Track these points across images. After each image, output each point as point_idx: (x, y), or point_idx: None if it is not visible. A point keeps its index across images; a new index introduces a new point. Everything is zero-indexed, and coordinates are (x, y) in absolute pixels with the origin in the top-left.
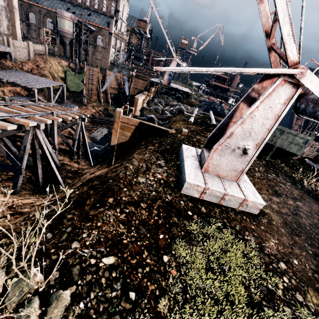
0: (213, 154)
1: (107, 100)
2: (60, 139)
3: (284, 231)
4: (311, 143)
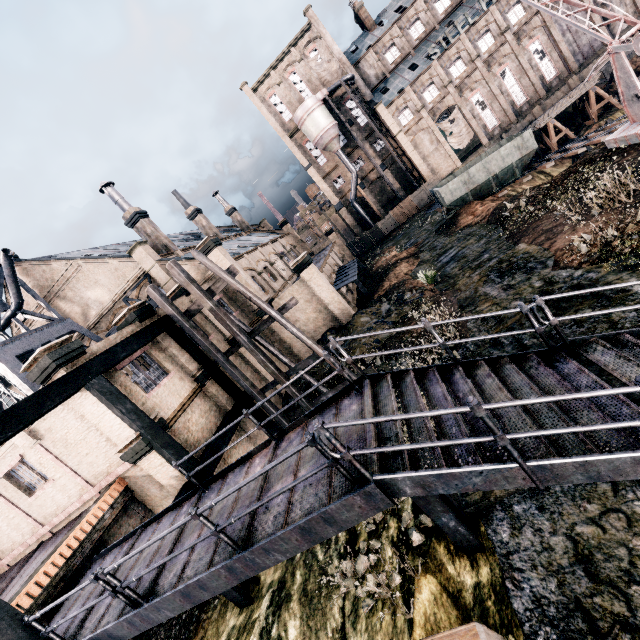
0: (627, 110)
1: None
2: None
3: None
4: None
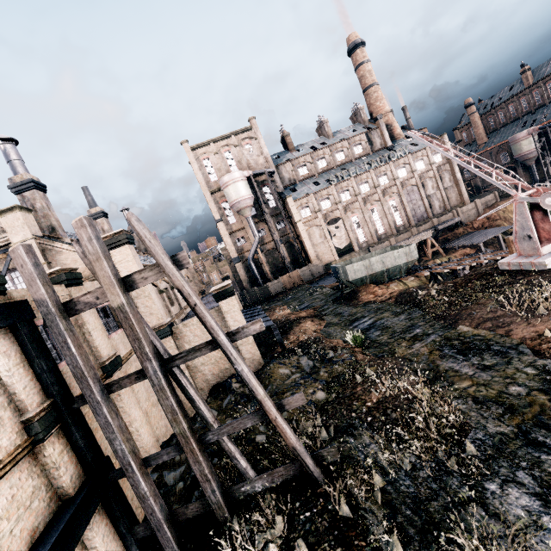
0: (516, 245)
1: None
2: None
3: None
4: None
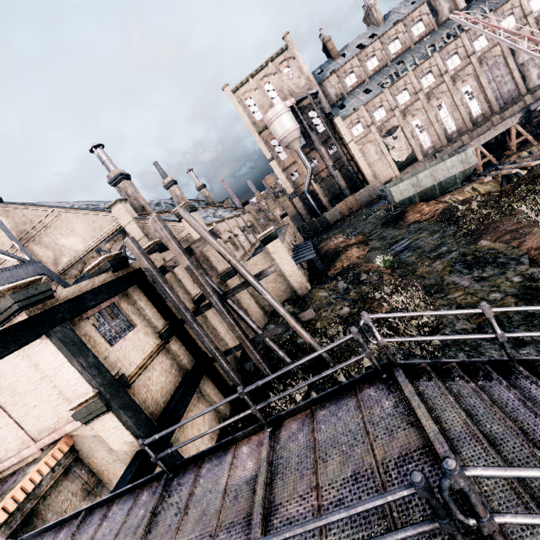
0: None
1: None
2: None
3: None
4: None
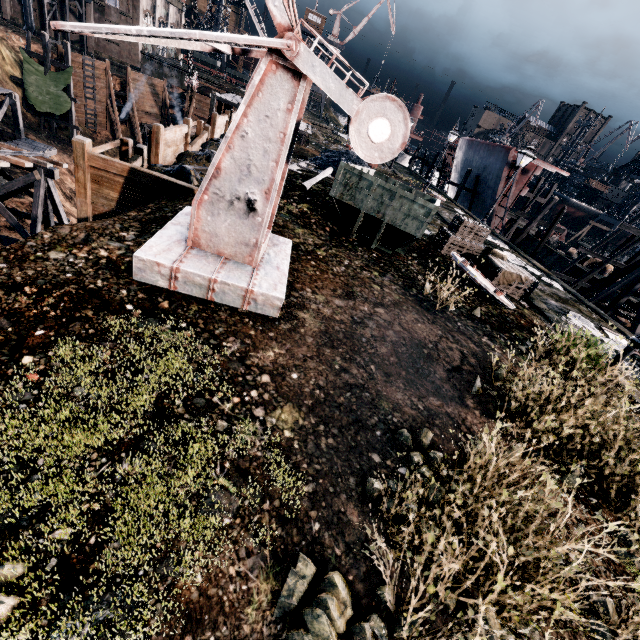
0: (199, 212)
1: (135, 141)
2: (4, 218)
3: (311, 341)
4: (475, 228)
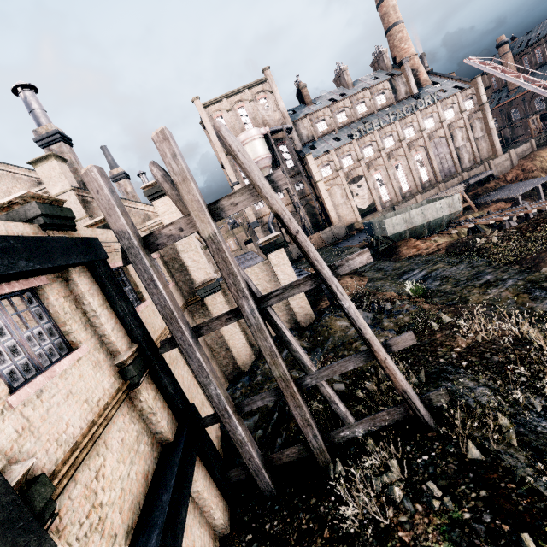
0: None
1: None
2: None
3: None
4: None
